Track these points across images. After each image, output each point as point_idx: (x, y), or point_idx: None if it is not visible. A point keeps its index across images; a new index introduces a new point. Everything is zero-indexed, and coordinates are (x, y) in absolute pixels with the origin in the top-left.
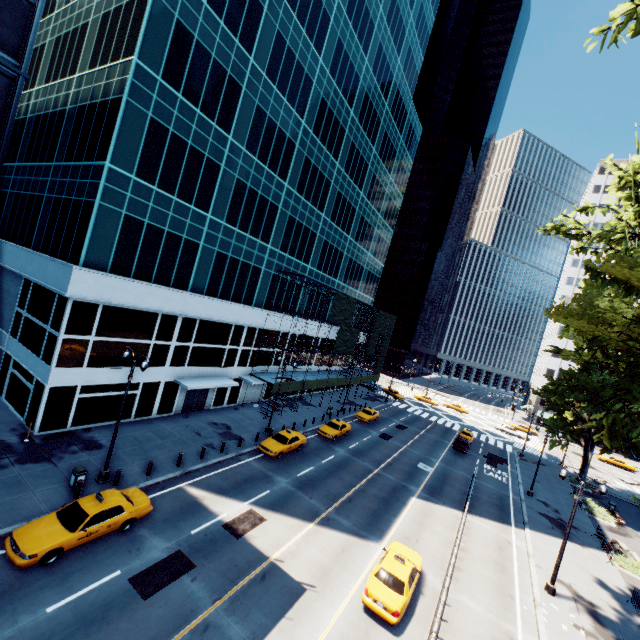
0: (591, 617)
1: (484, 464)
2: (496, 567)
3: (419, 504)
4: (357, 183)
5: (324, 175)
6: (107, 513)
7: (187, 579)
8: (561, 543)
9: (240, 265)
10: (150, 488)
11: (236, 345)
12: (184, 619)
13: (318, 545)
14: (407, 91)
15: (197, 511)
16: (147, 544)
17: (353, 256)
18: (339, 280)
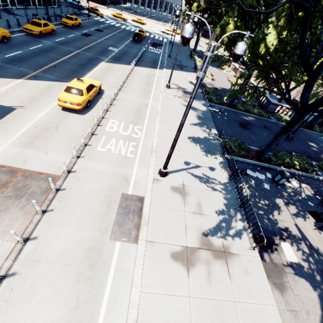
0: (182, 92)
1: (150, 47)
2: (145, 84)
3: (106, 65)
4: None
5: None
6: None
7: None
8: (178, 72)
9: None
10: None
11: None
12: None
13: (26, 89)
14: None
15: None
16: None
17: None
18: None
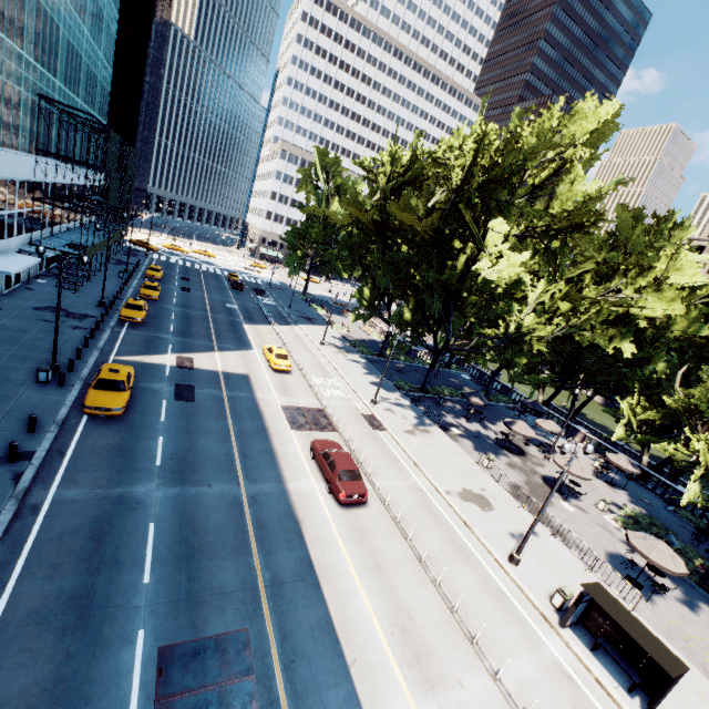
0: (336, 348)
1: (257, 296)
2: (301, 343)
3: (250, 328)
4: None
5: None
6: (128, 378)
7: (199, 390)
8: (314, 327)
9: (3, 88)
10: (96, 366)
11: (12, 208)
12: (220, 400)
13: (232, 359)
14: None
15: (151, 367)
16: (155, 388)
17: (90, 61)
18: (81, 100)
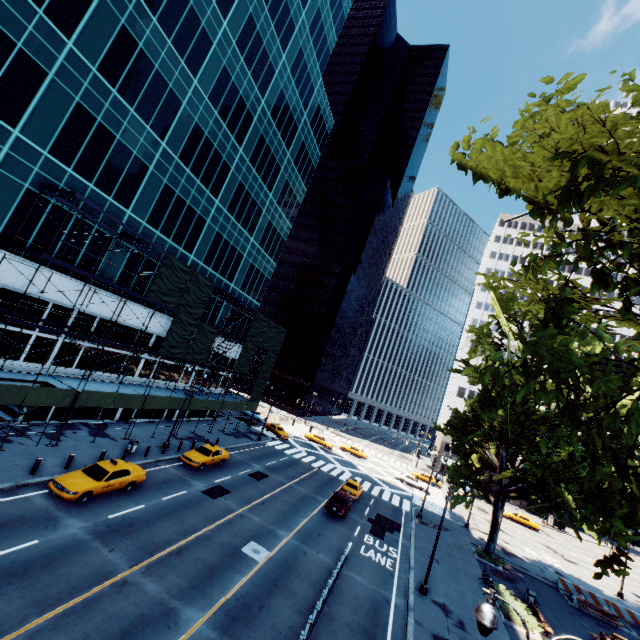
0: None
1: (366, 535)
2: None
3: None
4: (233, 132)
5: (167, 82)
6: None
7: None
8: None
9: None
10: None
11: None
12: None
13: None
14: (315, 62)
15: None
16: None
17: (224, 232)
18: (196, 257)
